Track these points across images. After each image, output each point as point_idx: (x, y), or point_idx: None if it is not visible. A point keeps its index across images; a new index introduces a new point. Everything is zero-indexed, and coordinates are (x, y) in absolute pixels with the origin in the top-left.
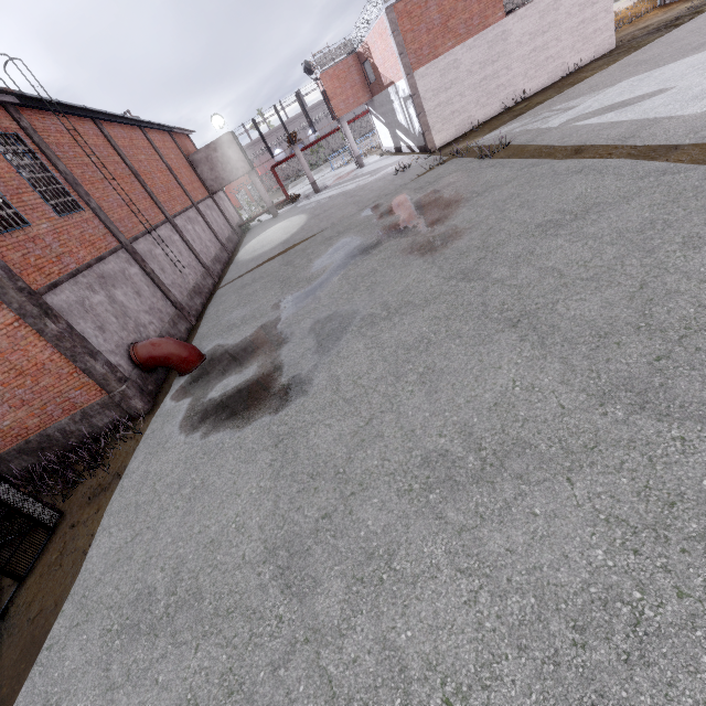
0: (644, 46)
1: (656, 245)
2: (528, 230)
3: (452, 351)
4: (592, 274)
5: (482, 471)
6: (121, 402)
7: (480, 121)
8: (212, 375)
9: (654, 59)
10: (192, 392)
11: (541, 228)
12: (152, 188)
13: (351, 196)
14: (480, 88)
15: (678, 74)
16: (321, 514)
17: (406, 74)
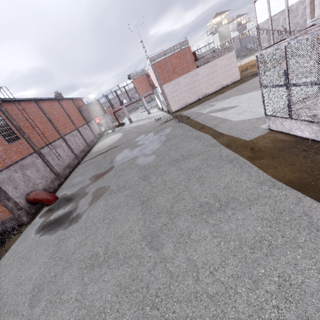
0: (246, 82)
1: (192, 177)
2: (170, 161)
3: (123, 211)
4: (172, 186)
5: (102, 262)
6: (18, 218)
7: (190, 103)
8: (56, 208)
9: (244, 89)
10: (46, 215)
11: (173, 161)
12: (57, 124)
13: (138, 128)
14: (189, 91)
15: (243, 100)
16: (54, 275)
17: (159, 86)
